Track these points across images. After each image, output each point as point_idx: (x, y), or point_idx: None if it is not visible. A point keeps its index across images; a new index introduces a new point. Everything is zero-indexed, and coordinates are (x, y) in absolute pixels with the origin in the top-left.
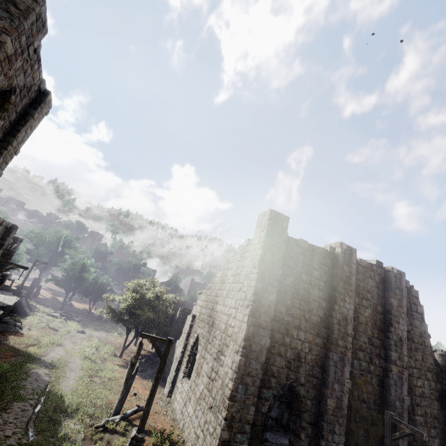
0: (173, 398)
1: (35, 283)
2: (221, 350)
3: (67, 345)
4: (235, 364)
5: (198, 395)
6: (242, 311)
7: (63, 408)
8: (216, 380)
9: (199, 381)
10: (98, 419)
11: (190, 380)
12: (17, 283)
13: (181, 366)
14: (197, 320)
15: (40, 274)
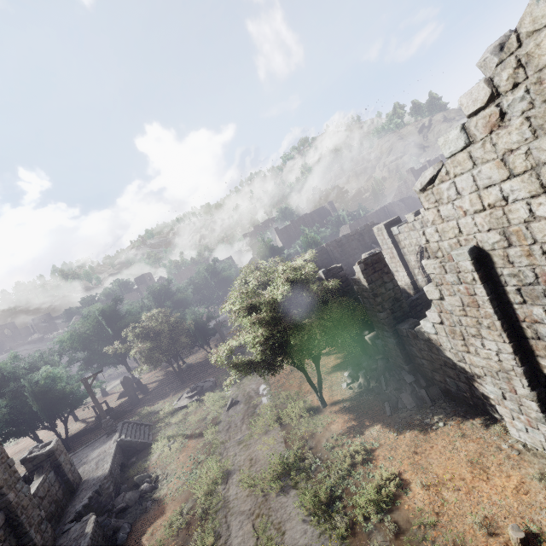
0: None
1: (128, 387)
2: None
3: (238, 462)
4: None
5: None
6: None
7: None
8: None
9: None
10: None
11: None
12: (119, 392)
13: (545, 381)
14: (512, 253)
15: (126, 367)
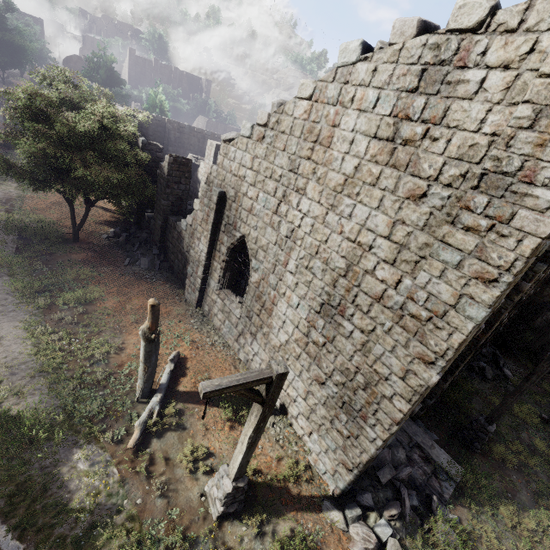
0: (209, 312)
1: None
2: (340, 310)
3: None
4: (422, 384)
5: (275, 343)
6: (455, 281)
7: (40, 440)
8: (329, 351)
9: (273, 324)
10: (121, 416)
11: (244, 306)
12: None
13: (211, 272)
14: (233, 205)
15: None
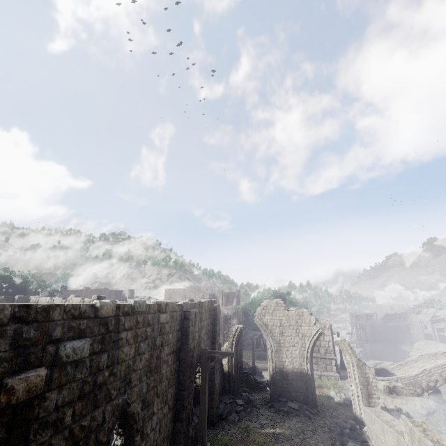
0: None
1: None
2: None
3: None
4: None
5: None
6: None
7: None
8: None
9: None
10: None
11: None
12: None
13: None
14: None
15: None
